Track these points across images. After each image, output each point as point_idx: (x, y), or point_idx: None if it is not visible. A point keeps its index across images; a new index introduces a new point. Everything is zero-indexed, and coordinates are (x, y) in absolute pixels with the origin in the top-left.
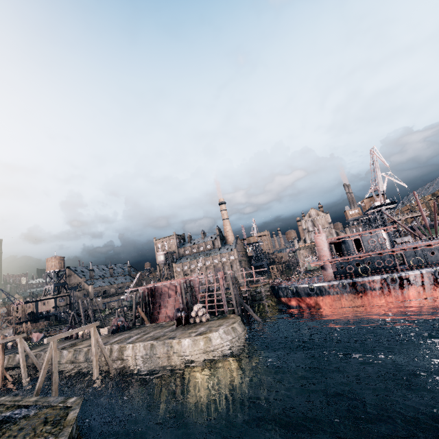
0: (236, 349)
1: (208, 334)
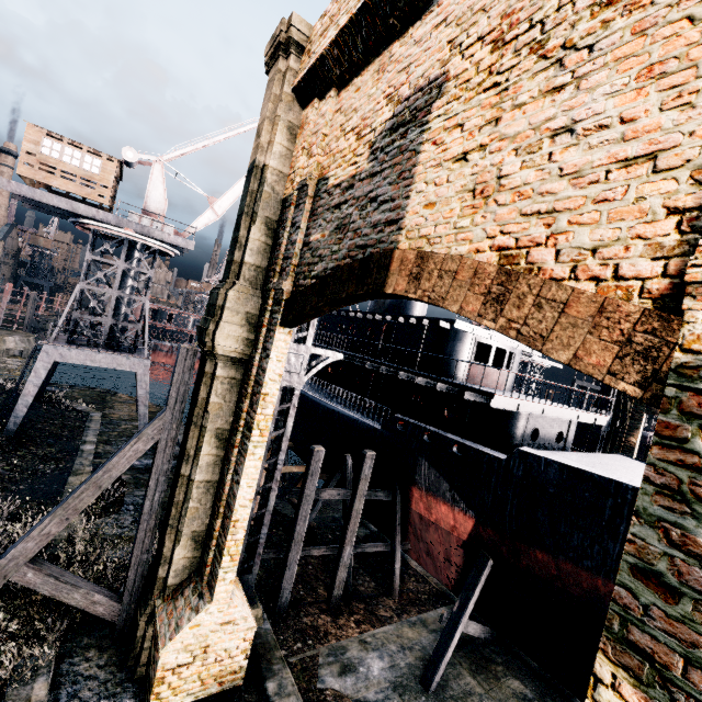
0: (26, 356)
1: (4, 336)
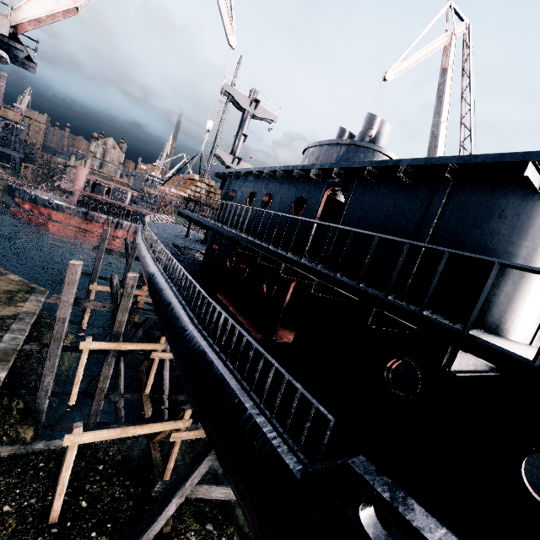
0: None
1: None
